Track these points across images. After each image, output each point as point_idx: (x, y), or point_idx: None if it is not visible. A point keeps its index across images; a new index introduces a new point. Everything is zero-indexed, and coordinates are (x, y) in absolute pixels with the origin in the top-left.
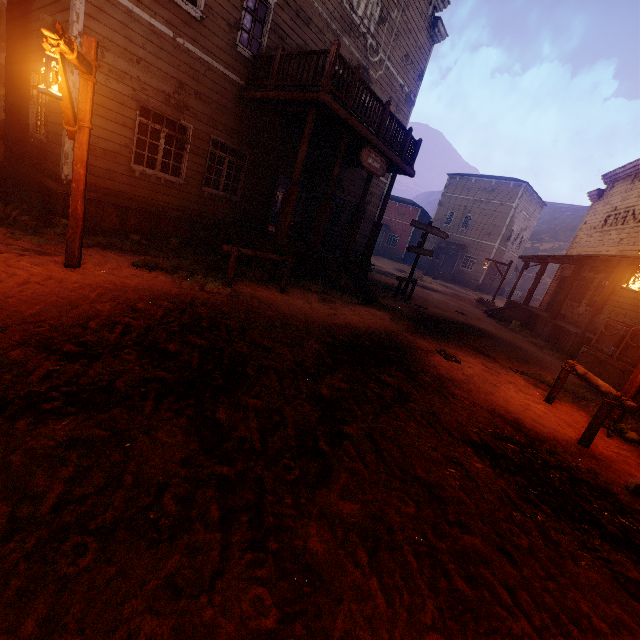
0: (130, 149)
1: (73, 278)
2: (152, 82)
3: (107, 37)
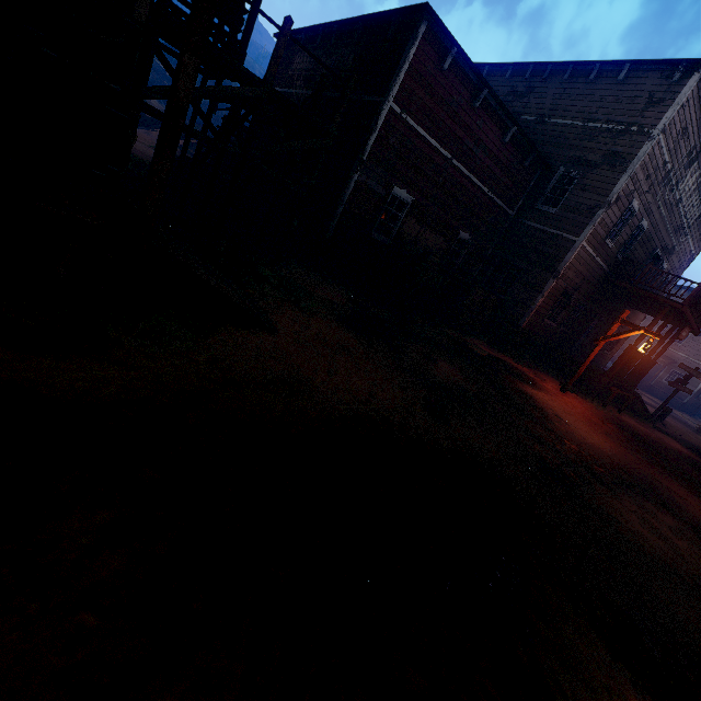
0: (547, 311)
1: (575, 402)
2: (575, 279)
3: (573, 264)
